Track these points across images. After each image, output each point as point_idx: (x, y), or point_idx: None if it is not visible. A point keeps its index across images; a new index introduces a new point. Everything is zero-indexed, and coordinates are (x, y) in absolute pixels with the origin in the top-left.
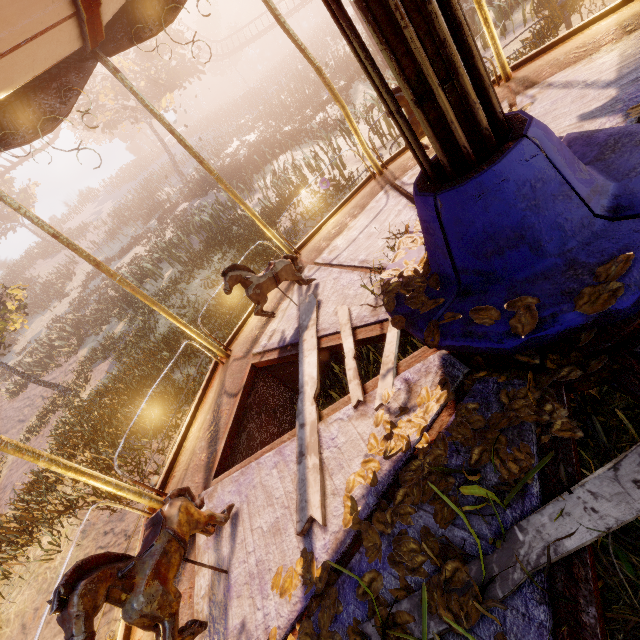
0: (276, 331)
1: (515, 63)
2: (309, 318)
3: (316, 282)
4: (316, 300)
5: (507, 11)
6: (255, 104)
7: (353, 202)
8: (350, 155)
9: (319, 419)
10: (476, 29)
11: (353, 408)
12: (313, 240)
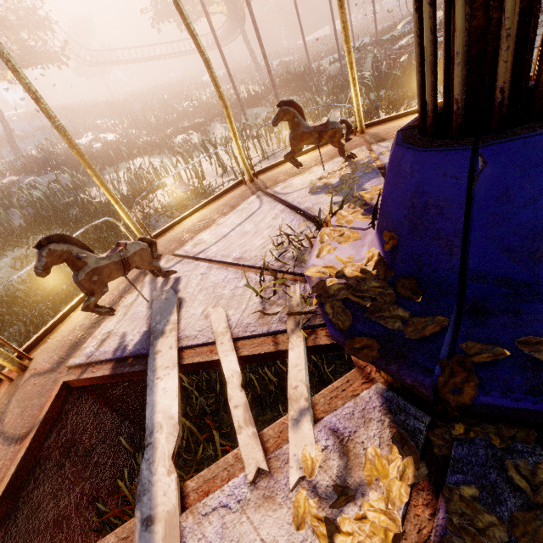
0: (112, 334)
1: (367, 123)
2: (166, 320)
3: (177, 275)
4: (177, 297)
5: (329, 108)
6: (118, 111)
7: (222, 200)
8: (208, 170)
9: (180, 501)
10: (308, 113)
11: (248, 483)
12: (174, 230)
